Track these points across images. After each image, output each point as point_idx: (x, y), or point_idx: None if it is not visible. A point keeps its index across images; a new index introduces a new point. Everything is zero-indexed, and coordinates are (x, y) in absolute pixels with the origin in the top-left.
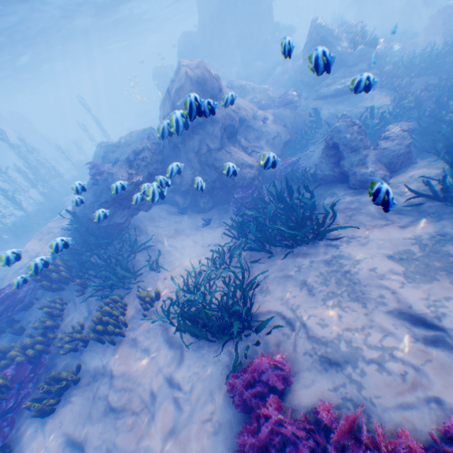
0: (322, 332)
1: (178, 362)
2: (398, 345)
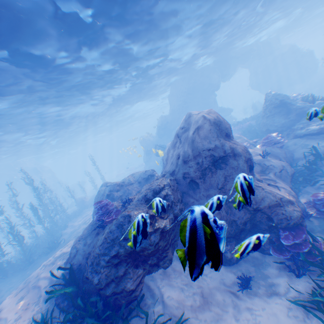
0: None
1: None
2: None
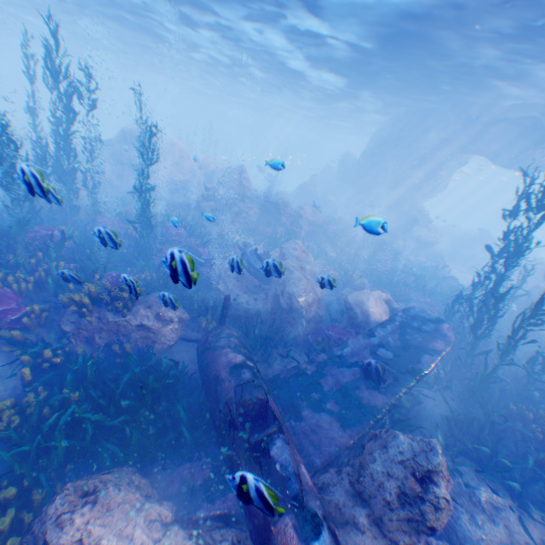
0: None
1: None
2: None
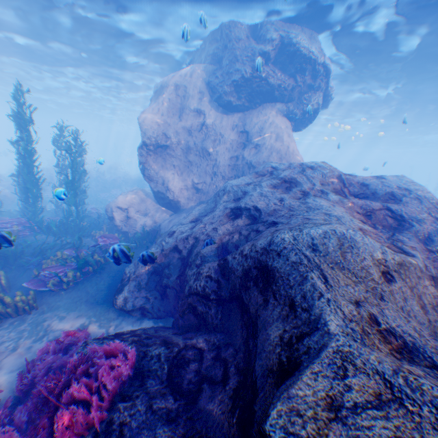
0: None
1: None
2: None
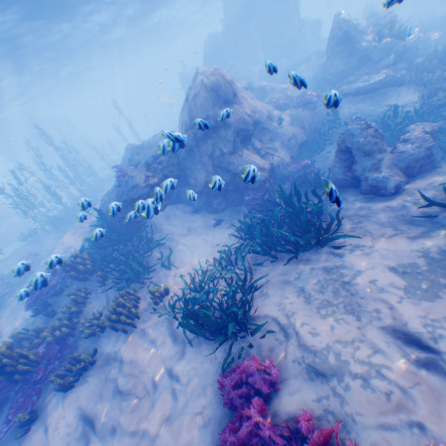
0: (313, 341)
1: (178, 355)
2: (387, 363)
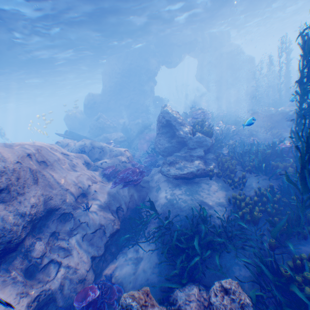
0: None
1: None
2: None
